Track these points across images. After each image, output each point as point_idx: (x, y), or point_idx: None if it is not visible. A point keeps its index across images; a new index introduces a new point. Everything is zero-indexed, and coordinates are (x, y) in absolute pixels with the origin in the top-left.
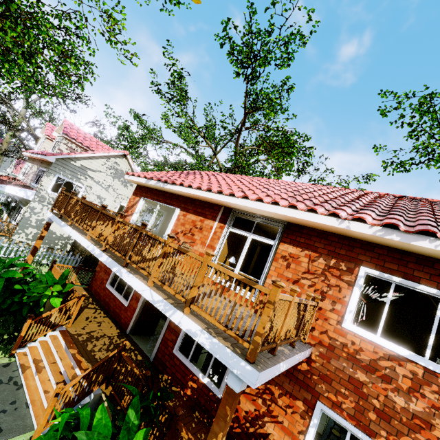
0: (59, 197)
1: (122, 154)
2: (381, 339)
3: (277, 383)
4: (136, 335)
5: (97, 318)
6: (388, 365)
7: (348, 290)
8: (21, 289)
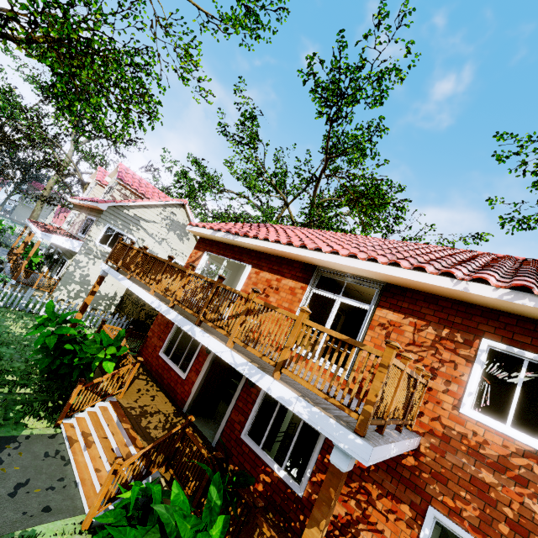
0: (116, 248)
1: (180, 203)
2: (513, 430)
3: (375, 480)
4: (194, 414)
5: (149, 391)
6: (522, 463)
7: (467, 367)
8: (71, 350)
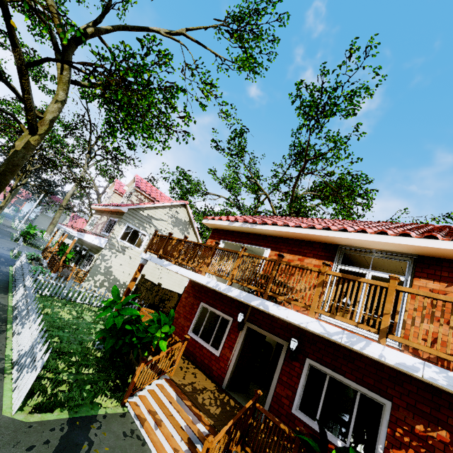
0: (153, 239)
1: (182, 203)
2: None
3: None
4: (232, 391)
5: (189, 369)
6: None
7: None
8: (129, 330)
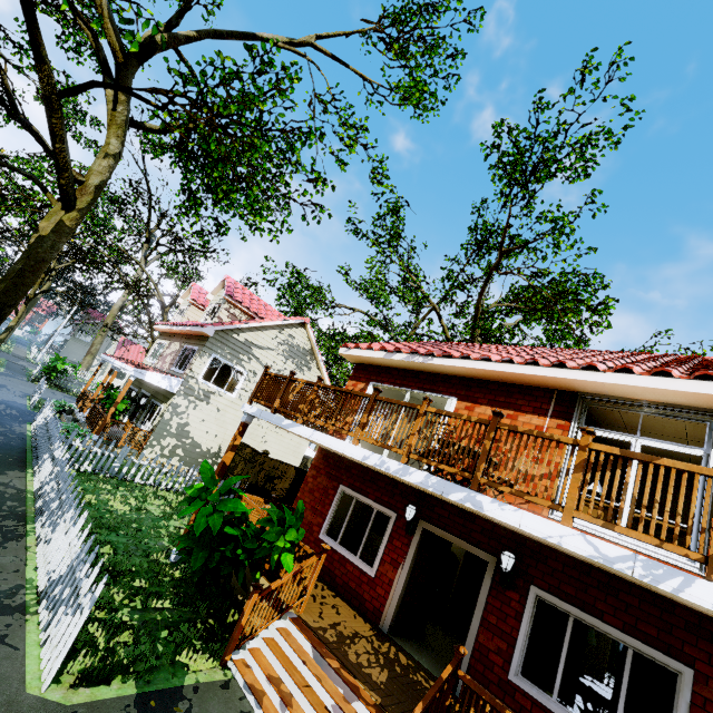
0: (262, 382)
1: (300, 322)
2: None
3: None
4: (398, 636)
5: (326, 598)
6: None
7: None
8: (229, 536)
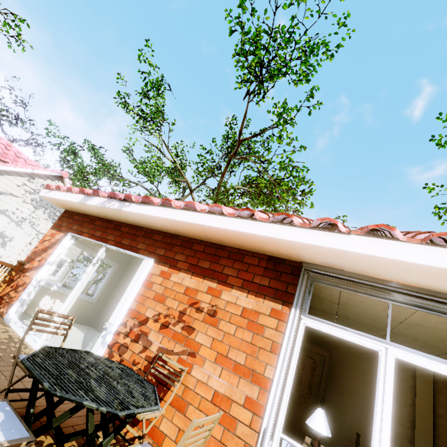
0: None
1: (57, 175)
2: None
3: None
4: None
5: None
6: None
7: None
8: None
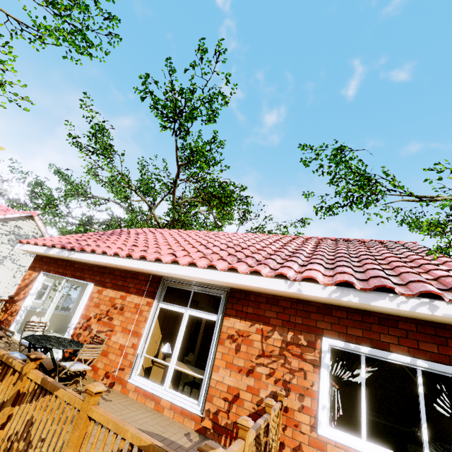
0: None
1: (27, 215)
2: (369, 445)
3: None
4: None
5: None
6: None
7: (315, 374)
8: None
